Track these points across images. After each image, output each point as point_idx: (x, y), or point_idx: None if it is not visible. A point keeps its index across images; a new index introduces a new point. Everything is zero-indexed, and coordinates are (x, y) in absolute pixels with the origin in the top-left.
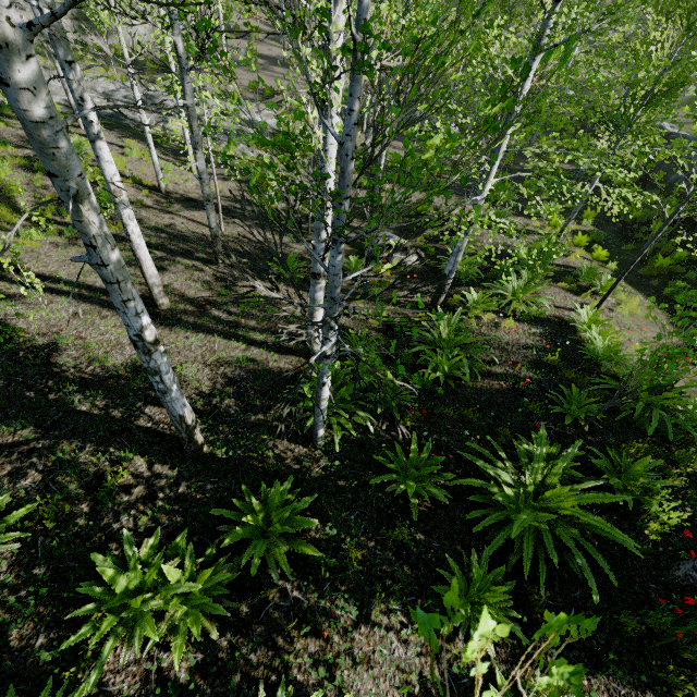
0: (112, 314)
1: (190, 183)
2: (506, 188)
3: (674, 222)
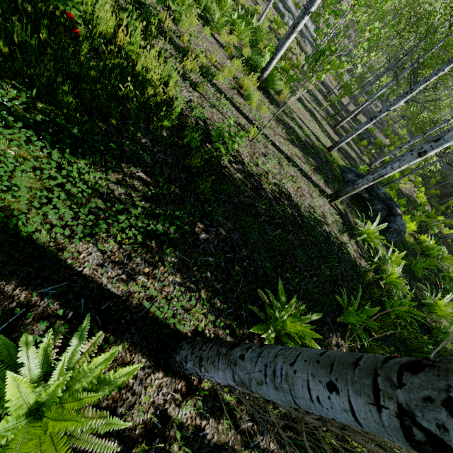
0: (327, 124)
1: (305, 66)
2: (391, 137)
3: (437, 182)
